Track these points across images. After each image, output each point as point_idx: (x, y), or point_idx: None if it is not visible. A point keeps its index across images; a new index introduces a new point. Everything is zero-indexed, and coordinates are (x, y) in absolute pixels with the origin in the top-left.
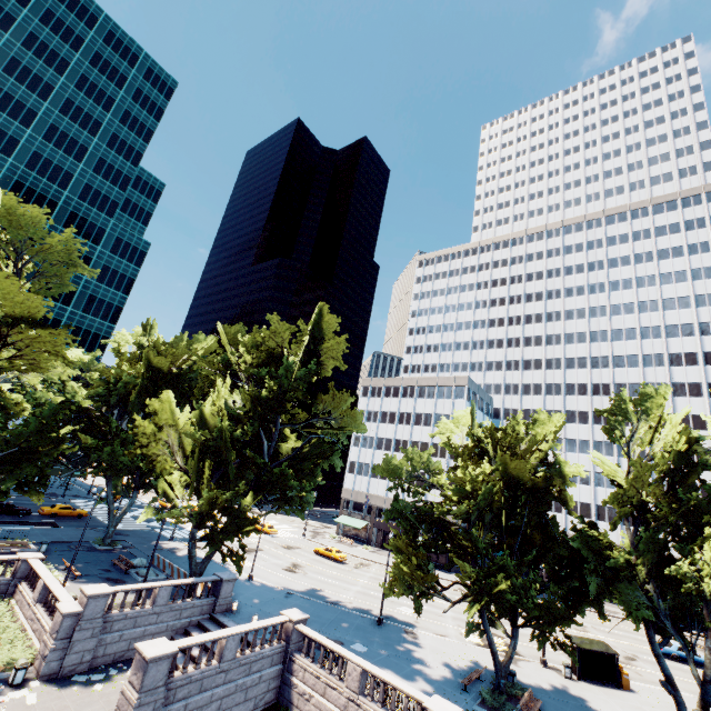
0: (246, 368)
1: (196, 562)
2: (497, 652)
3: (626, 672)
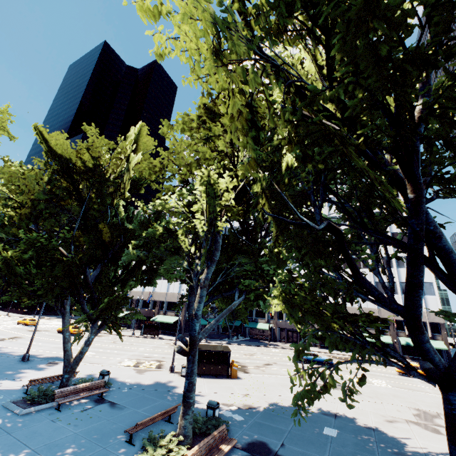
0: None
1: None
2: (69, 350)
3: (235, 365)
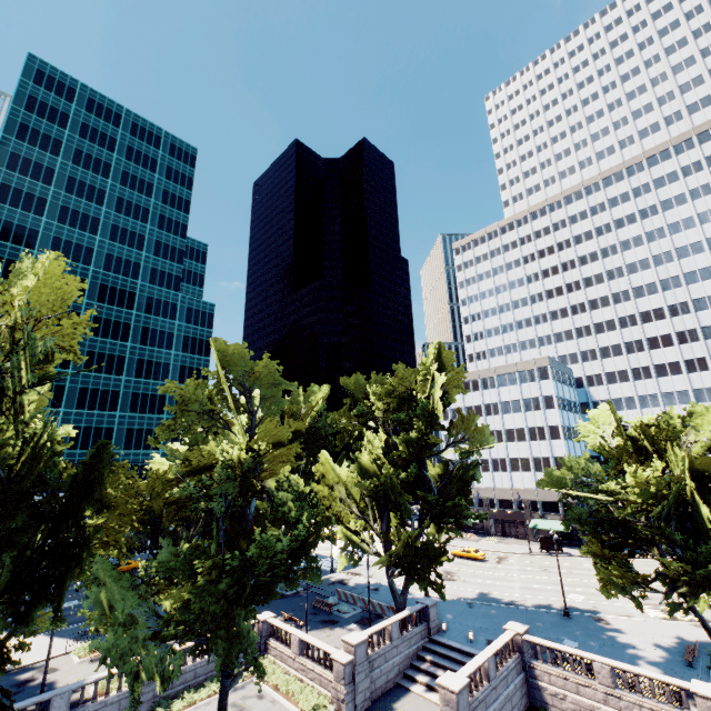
0: (385, 415)
1: (398, 595)
2: (710, 628)
3: None
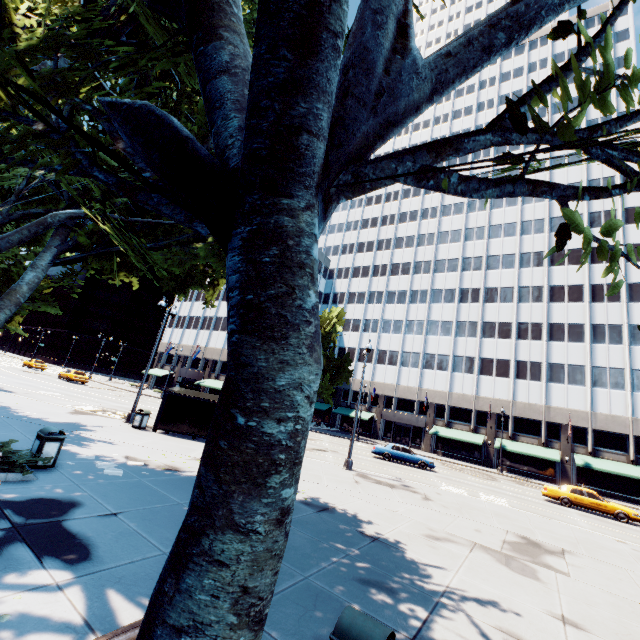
0: None
1: None
2: None
3: None
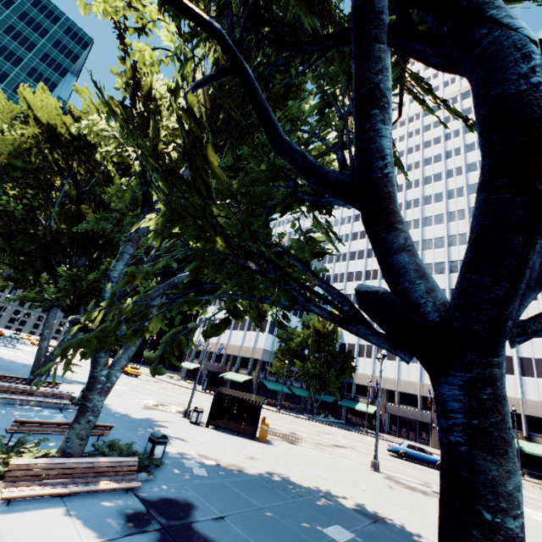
0: None
1: None
2: (43, 349)
3: (267, 423)
